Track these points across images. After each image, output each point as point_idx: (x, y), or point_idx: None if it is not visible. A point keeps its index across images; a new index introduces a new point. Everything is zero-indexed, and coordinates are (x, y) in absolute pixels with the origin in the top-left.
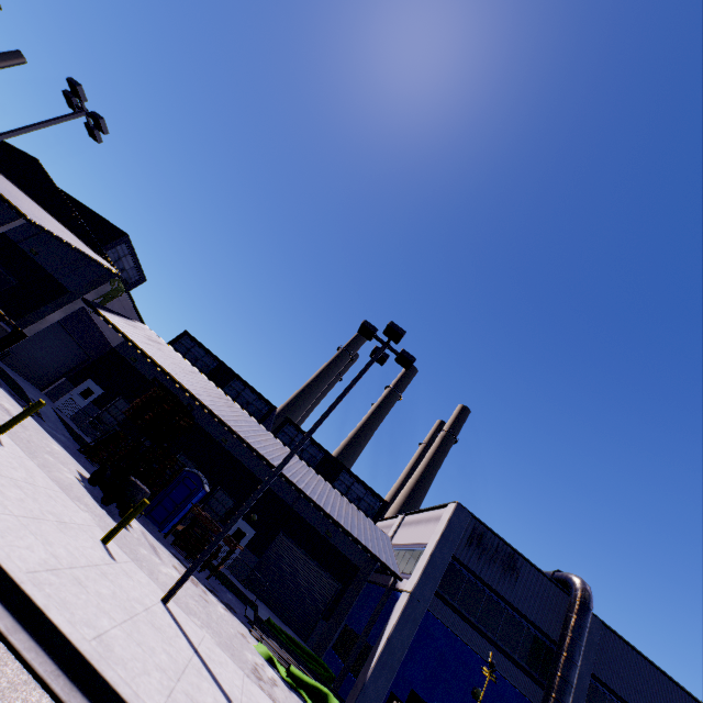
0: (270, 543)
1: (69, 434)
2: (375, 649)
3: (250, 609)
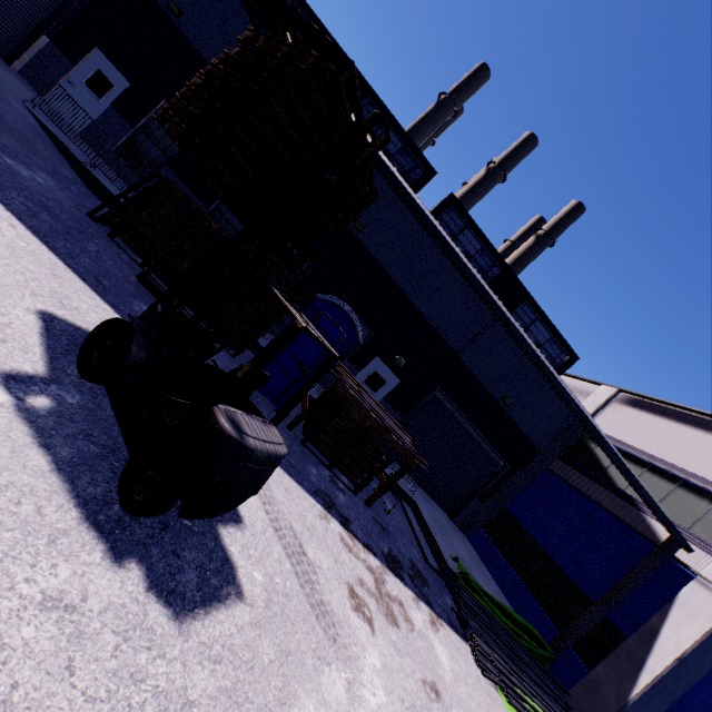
0: (420, 400)
1: (73, 171)
2: (635, 650)
3: (407, 507)
